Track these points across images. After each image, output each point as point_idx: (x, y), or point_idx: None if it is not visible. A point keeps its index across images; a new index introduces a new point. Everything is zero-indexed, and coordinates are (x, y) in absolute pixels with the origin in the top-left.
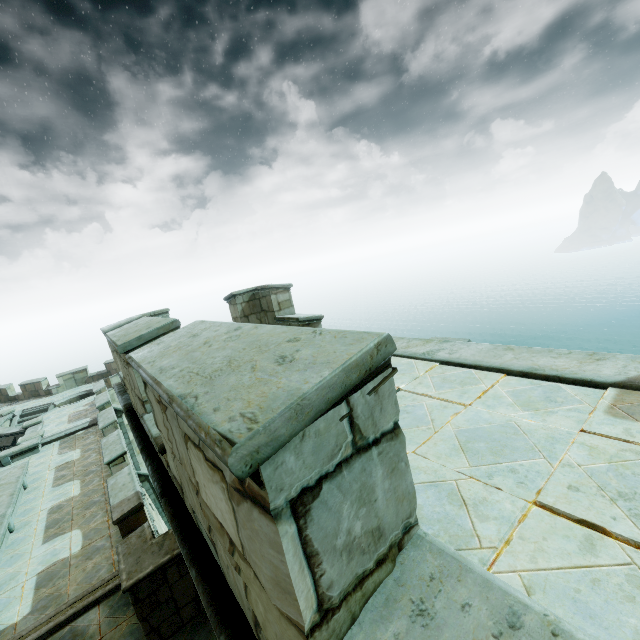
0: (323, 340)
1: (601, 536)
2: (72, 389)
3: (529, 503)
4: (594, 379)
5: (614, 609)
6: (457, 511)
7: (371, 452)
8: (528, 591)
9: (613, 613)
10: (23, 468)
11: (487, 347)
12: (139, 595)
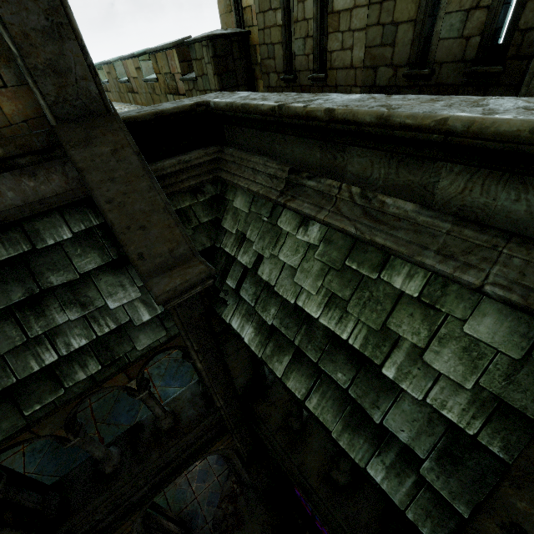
0: None
1: None
2: None
3: None
4: None
5: None
6: None
7: None
8: None
9: None
10: None
11: None
12: (217, 51)
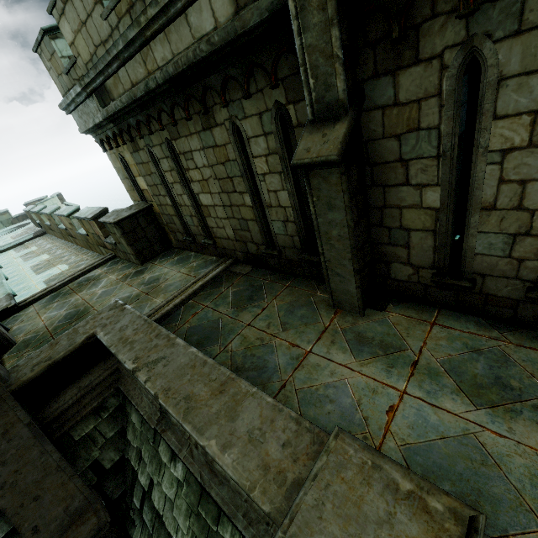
0: None
1: None
2: (1, 229)
3: None
4: None
5: None
6: None
7: None
8: None
9: None
10: None
11: None
12: (125, 229)
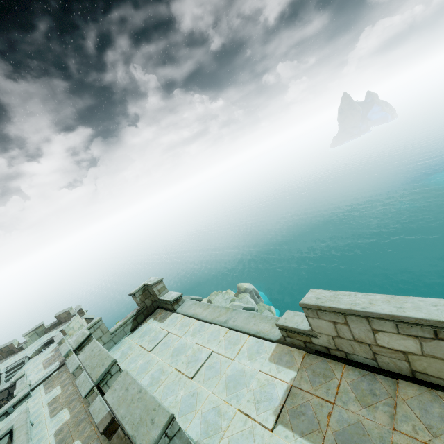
0: (160, 413)
1: (249, 418)
2: (37, 341)
3: (237, 410)
4: (271, 339)
5: (243, 442)
6: (218, 418)
7: (174, 438)
8: (228, 442)
9: (243, 443)
10: (26, 412)
11: (247, 315)
12: None
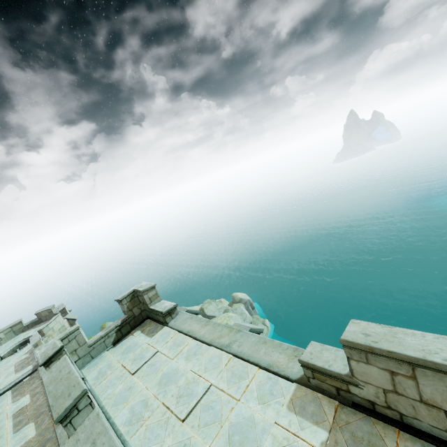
0: None
1: None
2: (12, 339)
3: None
4: (289, 376)
5: None
6: None
7: None
8: None
9: None
10: None
11: (256, 339)
12: None
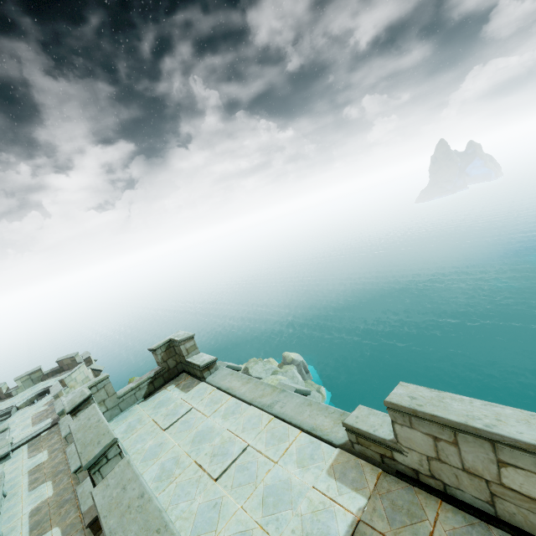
0: None
1: None
2: (30, 388)
3: None
4: (333, 441)
5: None
6: None
7: None
8: None
9: None
10: (1, 479)
11: (301, 401)
12: None
